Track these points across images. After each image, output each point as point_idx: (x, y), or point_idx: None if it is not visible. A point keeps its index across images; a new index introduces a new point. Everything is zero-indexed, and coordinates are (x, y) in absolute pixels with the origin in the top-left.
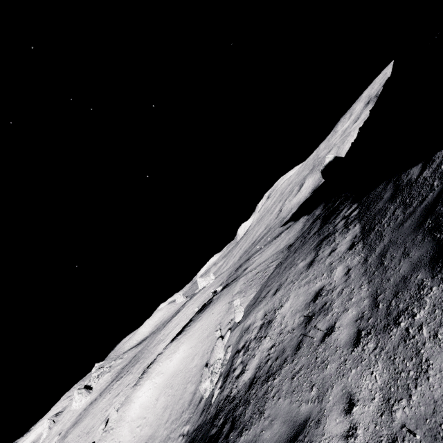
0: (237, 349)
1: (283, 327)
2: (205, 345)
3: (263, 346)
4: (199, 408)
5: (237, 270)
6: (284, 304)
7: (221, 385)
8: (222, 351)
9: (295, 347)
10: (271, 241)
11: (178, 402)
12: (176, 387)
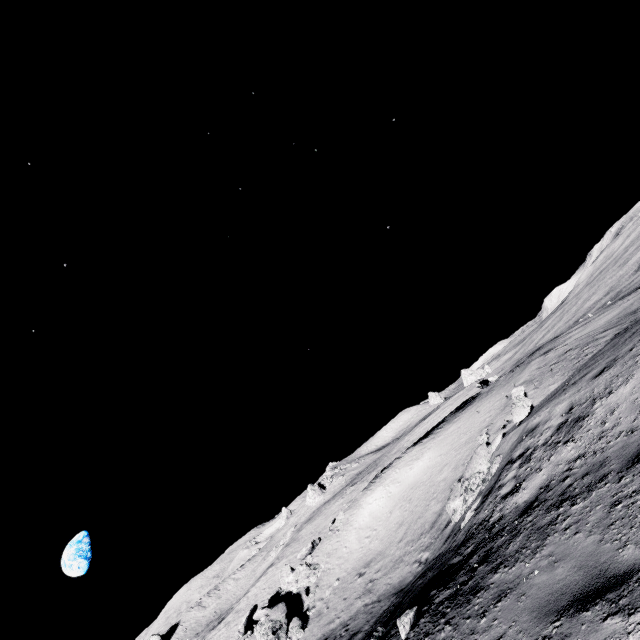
0: (510, 458)
1: (608, 426)
2: (460, 454)
3: (559, 456)
4: (444, 533)
5: (531, 355)
6: (616, 389)
7: (477, 507)
8: (485, 462)
9: (630, 458)
10: (612, 304)
11: (417, 521)
12: (416, 502)
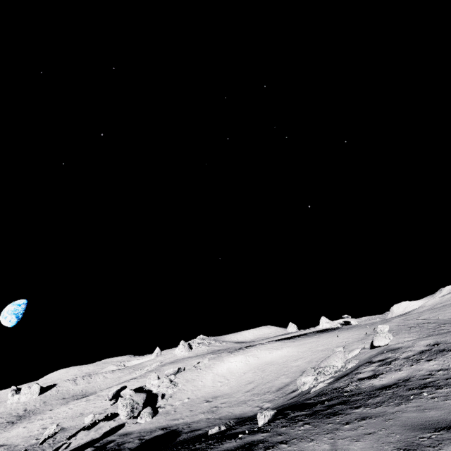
0: (369, 360)
1: None
2: (316, 355)
3: (421, 366)
4: (289, 395)
5: None
6: None
7: (331, 382)
8: (341, 361)
9: None
10: None
11: (266, 383)
12: (268, 372)
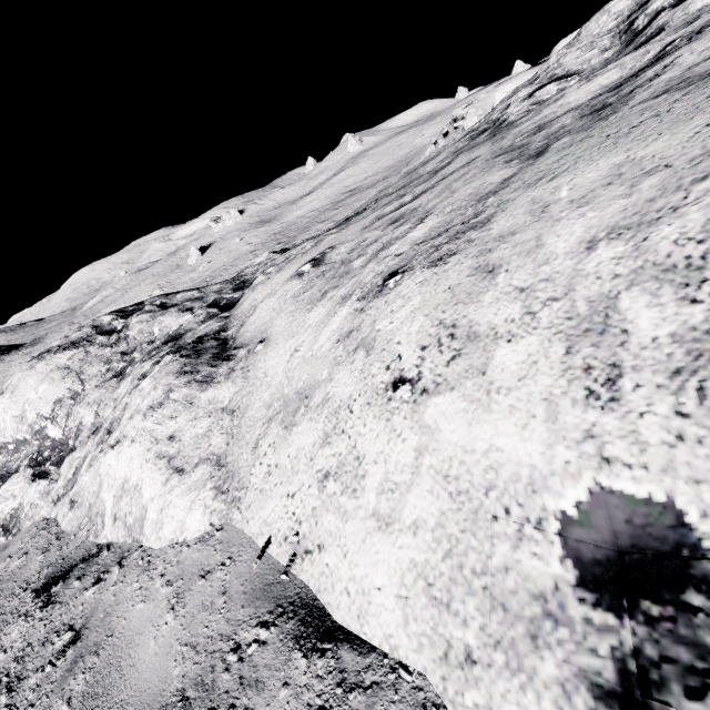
0: None
1: None
2: None
3: None
4: None
5: None
6: None
7: None
8: None
9: None
10: None
11: None
12: None
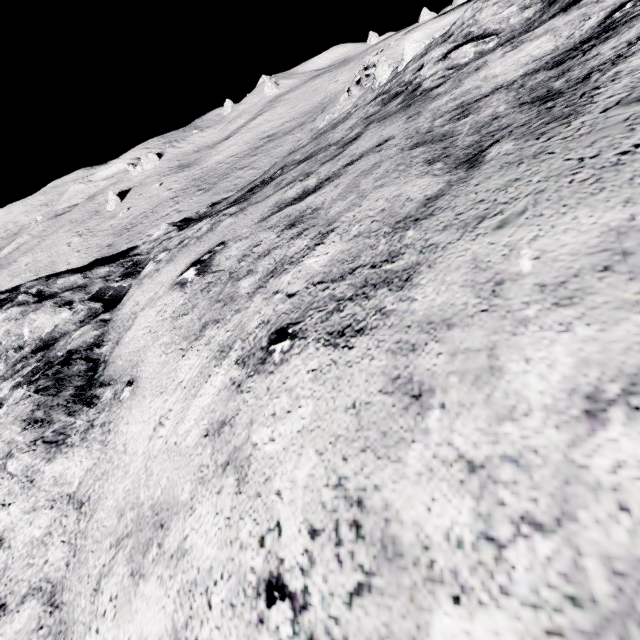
0: None
1: None
2: None
3: None
4: None
5: None
6: None
7: None
8: None
9: None
10: None
11: None
12: None
